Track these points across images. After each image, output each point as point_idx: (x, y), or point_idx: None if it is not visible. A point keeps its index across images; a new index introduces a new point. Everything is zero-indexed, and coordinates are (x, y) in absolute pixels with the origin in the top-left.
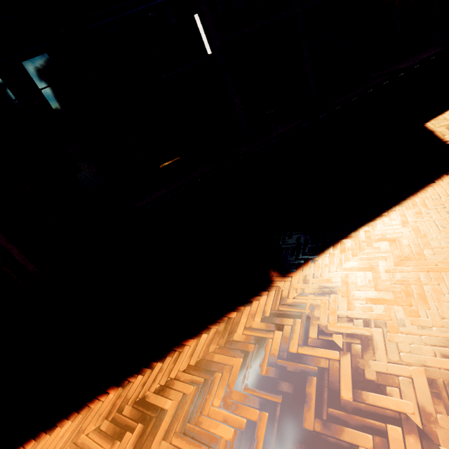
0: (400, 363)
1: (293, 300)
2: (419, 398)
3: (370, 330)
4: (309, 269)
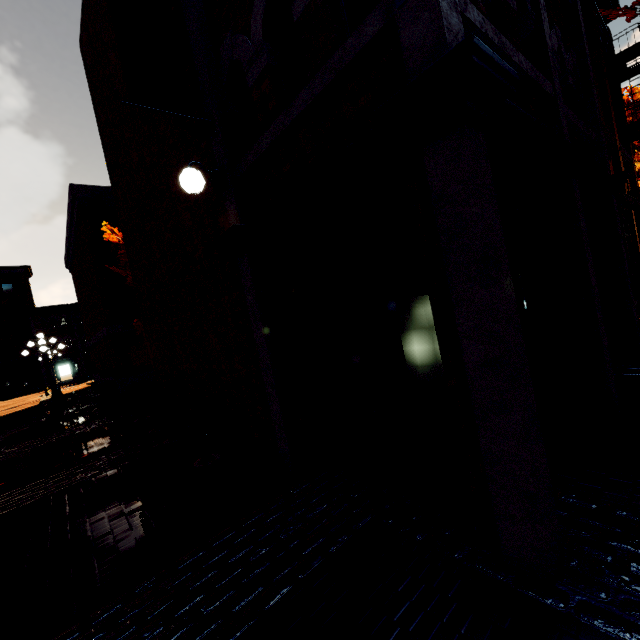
0: None
1: None
2: None
3: None
4: None
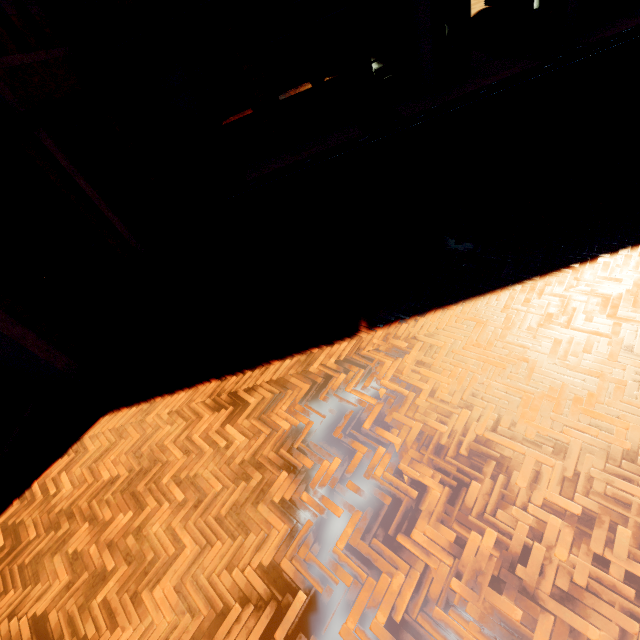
0: (411, 418)
1: (367, 353)
2: (407, 438)
3: (408, 392)
4: (394, 329)
